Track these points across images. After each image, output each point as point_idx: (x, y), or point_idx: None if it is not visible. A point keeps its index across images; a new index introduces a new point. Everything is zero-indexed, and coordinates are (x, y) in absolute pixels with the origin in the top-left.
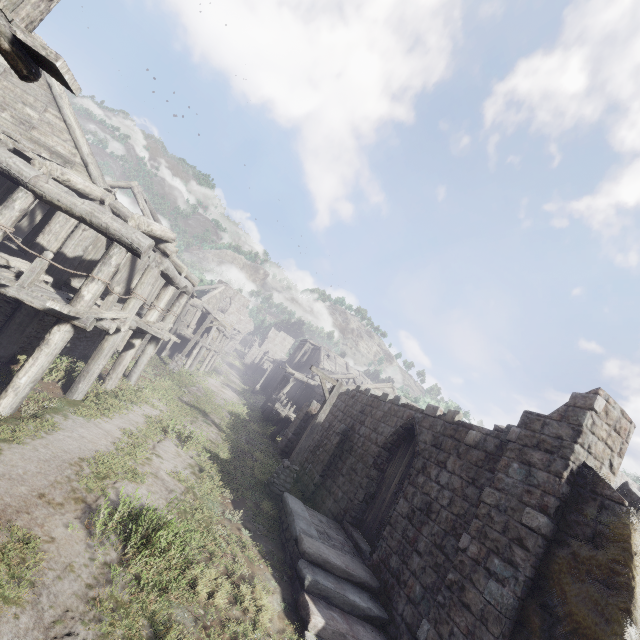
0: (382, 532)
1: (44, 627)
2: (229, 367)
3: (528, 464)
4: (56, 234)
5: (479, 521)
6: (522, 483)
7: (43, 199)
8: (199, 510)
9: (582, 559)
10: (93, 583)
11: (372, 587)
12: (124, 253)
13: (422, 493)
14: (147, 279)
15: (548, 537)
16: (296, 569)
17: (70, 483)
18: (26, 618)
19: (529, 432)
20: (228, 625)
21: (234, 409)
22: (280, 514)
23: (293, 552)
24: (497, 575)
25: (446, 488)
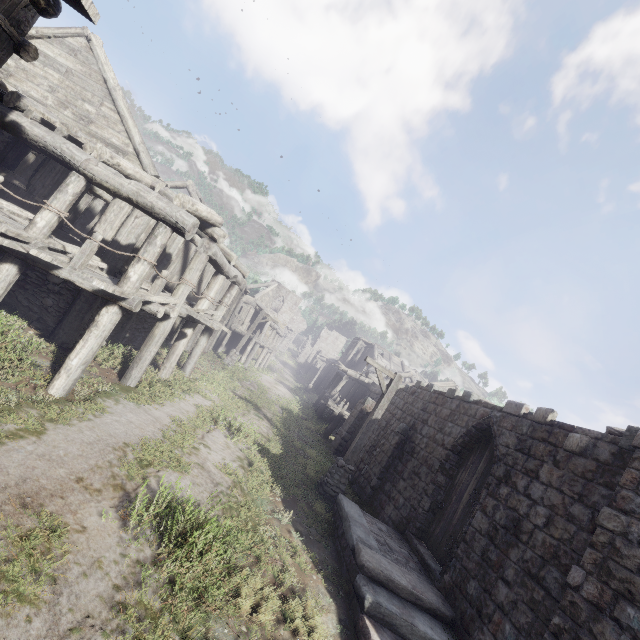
0: (455, 550)
1: (57, 635)
2: (283, 365)
3: None
4: (111, 223)
5: (596, 551)
6: None
7: (93, 182)
8: (246, 507)
9: None
10: (121, 584)
11: (445, 616)
12: (169, 233)
13: (506, 507)
14: (195, 264)
15: None
16: (354, 585)
17: (111, 468)
18: (38, 622)
19: None
20: None
21: (286, 405)
22: (334, 518)
23: (350, 563)
24: (634, 631)
25: (540, 504)
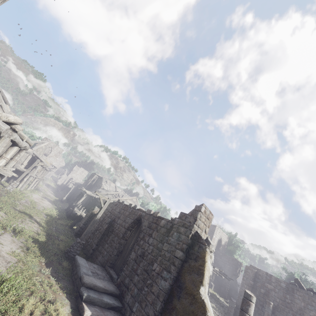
0: (123, 268)
1: None
2: (47, 187)
3: (179, 233)
4: None
5: (161, 257)
6: (177, 240)
7: None
8: (26, 270)
9: (191, 266)
10: None
11: (116, 294)
12: None
13: (141, 248)
14: (1, 143)
15: (183, 260)
16: (79, 292)
17: None
18: None
19: (181, 220)
20: None
21: (49, 212)
22: (73, 267)
23: (78, 284)
24: (164, 278)
25: (151, 245)
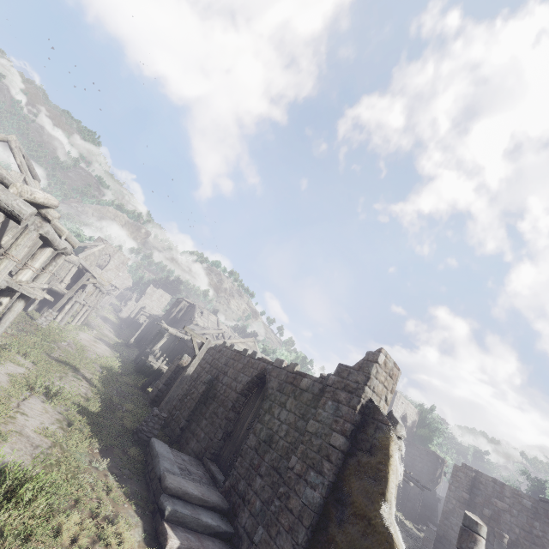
0: (234, 463)
1: None
2: (103, 321)
3: (338, 401)
4: None
5: (304, 446)
6: (333, 415)
7: None
8: (66, 462)
9: (363, 464)
10: None
11: (223, 509)
12: (2, 218)
13: (267, 428)
14: (24, 241)
15: (345, 452)
16: (158, 503)
17: None
18: None
19: (340, 379)
20: None
21: (106, 363)
22: (146, 458)
23: (156, 489)
24: (312, 483)
25: (284, 423)
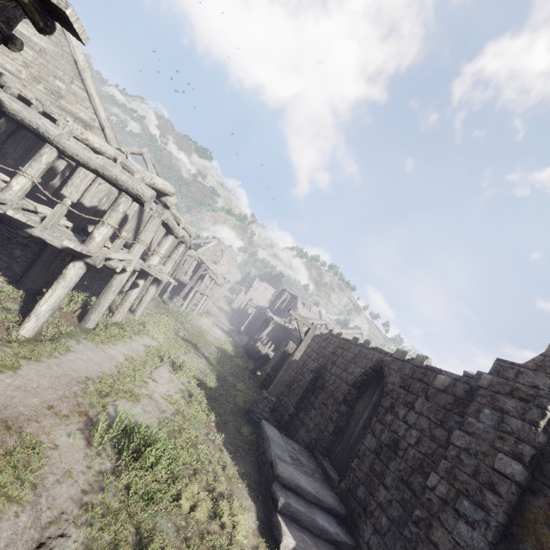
0: (350, 463)
1: (40, 527)
2: (219, 310)
3: (501, 411)
4: (77, 187)
5: (448, 462)
6: (494, 429)
7: (65, 154)
8: (186, 430)
9: None
10: (88, 489)
11: (340, 513)
12: (130, 202)
13: (390, 430)
14: (150, 227)
15: (522, 485)
16: (270, 491)
17: (76, 398)
18: (25, 517)
19: (502, 379)
20: (207, 538)
21: (221, 345)
22: (258, 439)
23: (268, 475)
24: (467, 517)
25: (414, 428)
